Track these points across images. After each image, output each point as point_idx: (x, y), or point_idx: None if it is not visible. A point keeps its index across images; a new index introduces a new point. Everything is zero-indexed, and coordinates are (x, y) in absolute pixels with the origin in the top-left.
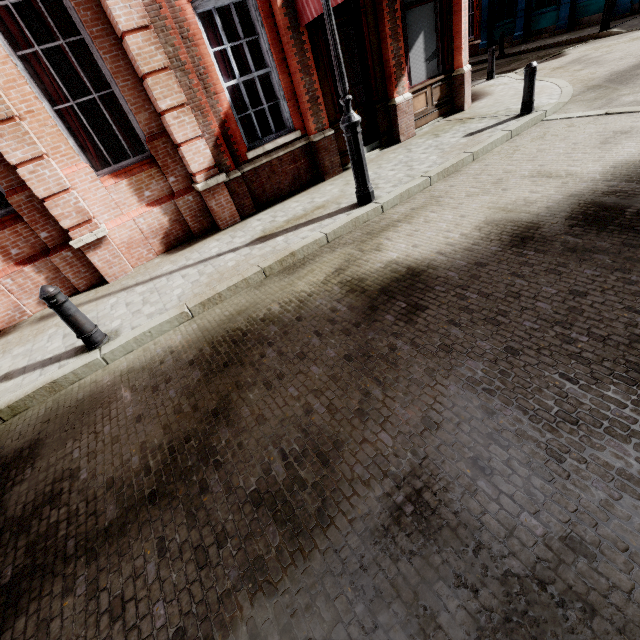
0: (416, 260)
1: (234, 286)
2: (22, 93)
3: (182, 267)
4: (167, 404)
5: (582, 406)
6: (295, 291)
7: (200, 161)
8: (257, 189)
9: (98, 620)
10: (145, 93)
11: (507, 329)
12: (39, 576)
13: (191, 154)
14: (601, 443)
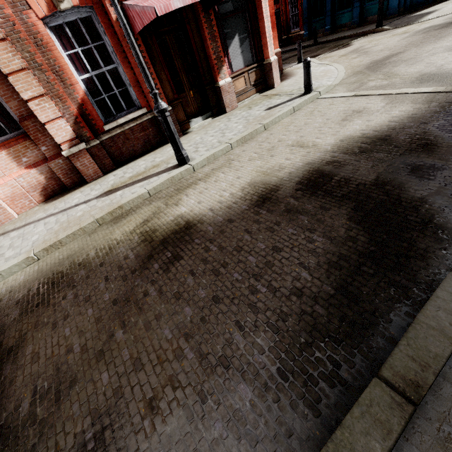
0: (194, 215)
1: (72, 234)
2: None
3: (48, 215)
4: None
5: (238, 351)
6: (111, 239)
7: (63, 135)
8: (115, 151)
9: None
10: (12, 87)
11: (221, 279)
12: None
13: (54, 130)
14: (235, 386)
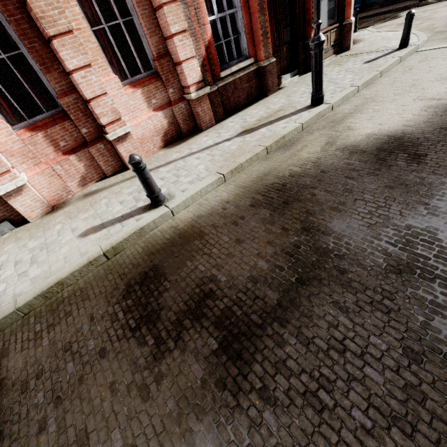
0: (390, 131)
1: (250, 159)
2: (73, 13)
3: (190, 153)
4: (256, 230)
5: None
6: (303, 158)
7: (193, 76)
8: (225, 101)
9: (327, 355)
10: (156, 21)
11: None
12: (245, 339)
13: (188, 70)
14: None
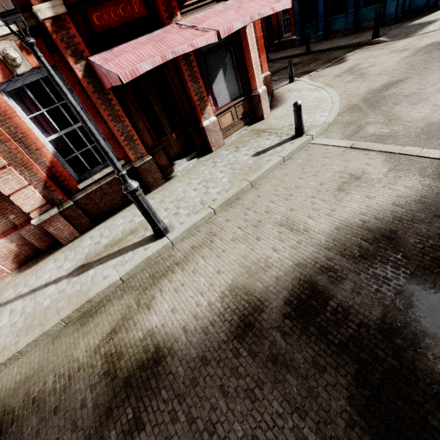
0: (165, 336)
1: (33, 341)
2: None
3: (16, 297)
4: None
5: None
6: (73, 357)
7: (31, 203)
8: (92, 208)
9: None
10: None
11: None
12: None
13: (21, 200)
14: None
